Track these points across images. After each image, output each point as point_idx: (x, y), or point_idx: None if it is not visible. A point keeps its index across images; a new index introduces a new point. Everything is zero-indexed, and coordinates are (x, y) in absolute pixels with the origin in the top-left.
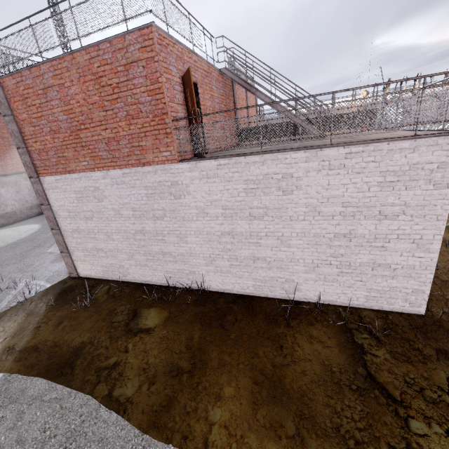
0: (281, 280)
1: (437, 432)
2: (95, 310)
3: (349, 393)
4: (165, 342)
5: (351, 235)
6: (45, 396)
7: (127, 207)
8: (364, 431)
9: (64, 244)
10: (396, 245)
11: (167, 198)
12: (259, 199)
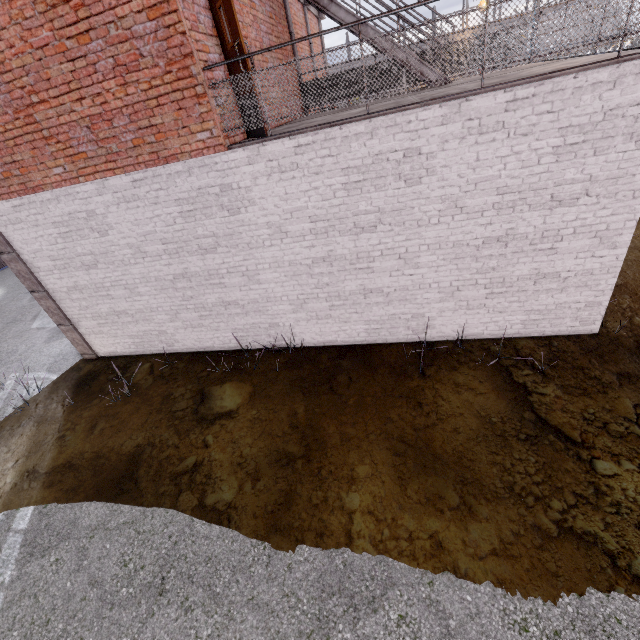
0: (406, 317)
1: (628, 469)
2: (141, 400)
3: (518, 445)
4: (258, 426)
5: (507, 237)
6: (108, 523)
7: (152, 239)
8: (543, 485)
9: (59, 312)
10: (570, 244)
11: (217, 216)
12: (368, 198)
